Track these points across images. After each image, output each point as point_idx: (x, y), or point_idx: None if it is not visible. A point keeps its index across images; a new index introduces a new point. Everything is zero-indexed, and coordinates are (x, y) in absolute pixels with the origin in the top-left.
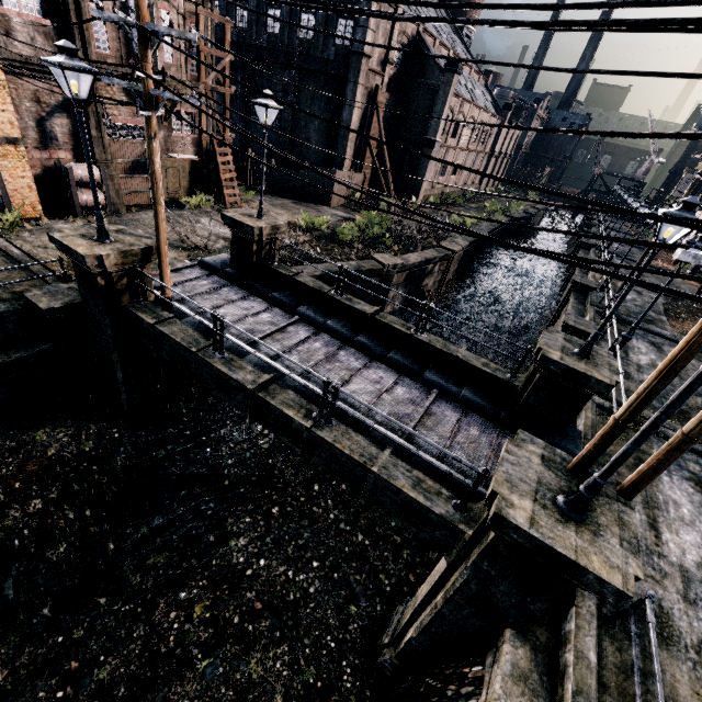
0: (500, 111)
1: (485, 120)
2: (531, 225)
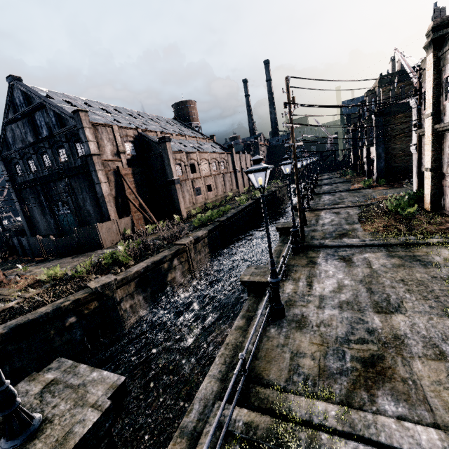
0: (228, 150)
1: (216, 157)
2: (279, 197)
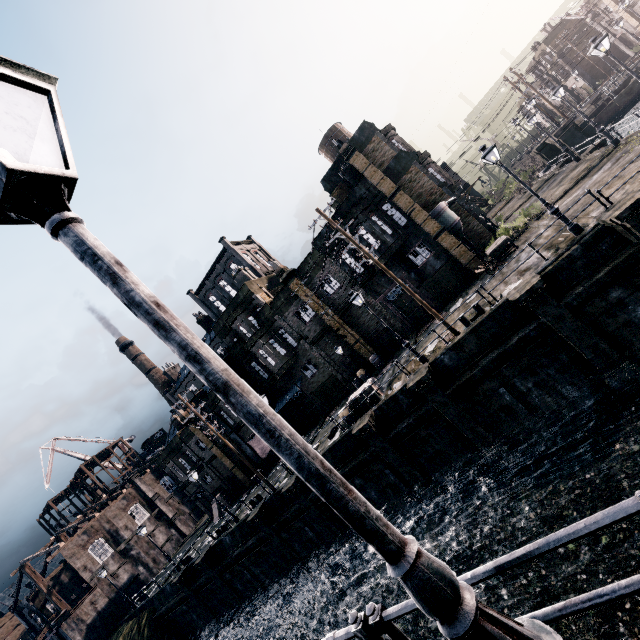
0: None
1: None
2: None
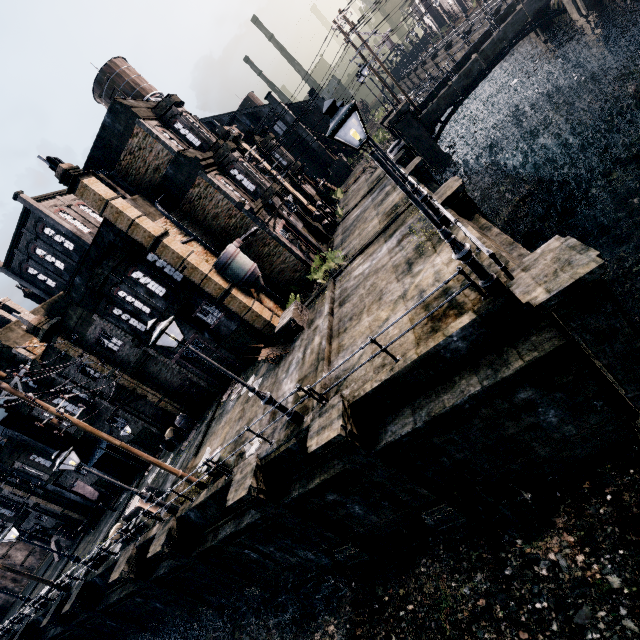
0: None
1: None
2: None
